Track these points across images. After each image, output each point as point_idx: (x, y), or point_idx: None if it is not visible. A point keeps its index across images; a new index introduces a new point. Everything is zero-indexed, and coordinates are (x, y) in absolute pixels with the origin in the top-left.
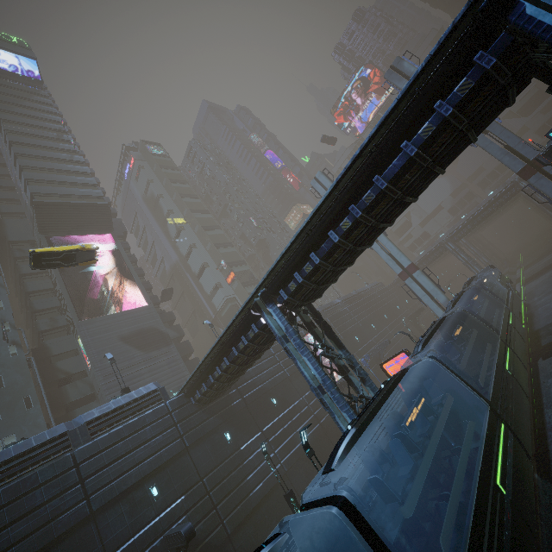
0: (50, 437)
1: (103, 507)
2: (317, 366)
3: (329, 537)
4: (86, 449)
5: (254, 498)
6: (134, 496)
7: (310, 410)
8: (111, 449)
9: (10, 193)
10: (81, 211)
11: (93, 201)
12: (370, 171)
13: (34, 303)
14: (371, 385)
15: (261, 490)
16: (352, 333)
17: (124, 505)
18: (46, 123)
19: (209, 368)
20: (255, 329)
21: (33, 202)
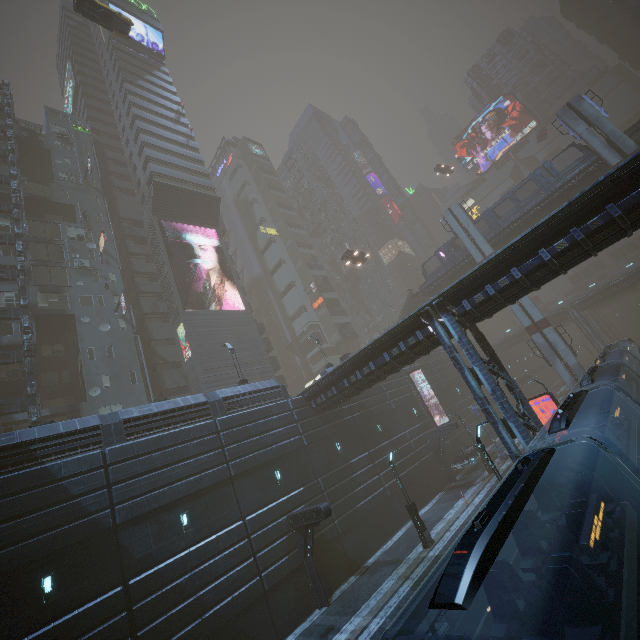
0: (195, 402)
1: (239, 475)
2: (489, 376)
3: (575, 464)
4: (225, 421)
5: (361, 510)
6: (262, 474)
7: (412, 447)
8: (245, 427)
9: (123, 168)
10: (193, 200)
11: (205, 192)
12: (605, 198)
13: (139, 283)
14: (529, 410)
15: (367, 505)
16: (453, 383)
17: (255, 479)
18: (166, 102)
19: (346, 372)
20: (420, 336)
21: (153, 181)
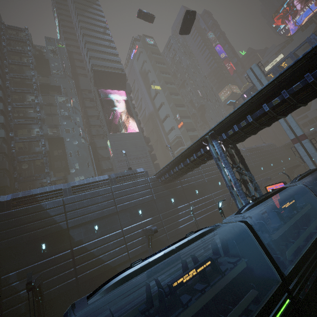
0: (103, 179)
1: (121, 211)
2: (233, 175)
3: (236, 233)
4: (116, 187)
5: (181, 229)
6: (132, 211)
7: (214, 201)
8: (125, 190)
9: (81, 63)
10: (113, 76)
11: (118, 71)
12: (304, 70)
13: (90, 121)
14: (259, 193)
15: (184, 227)
16: None
17: (128, 213)
18: (98, 23)
19: (171, 167)
20: (202, 152)
21: (92, 69)
